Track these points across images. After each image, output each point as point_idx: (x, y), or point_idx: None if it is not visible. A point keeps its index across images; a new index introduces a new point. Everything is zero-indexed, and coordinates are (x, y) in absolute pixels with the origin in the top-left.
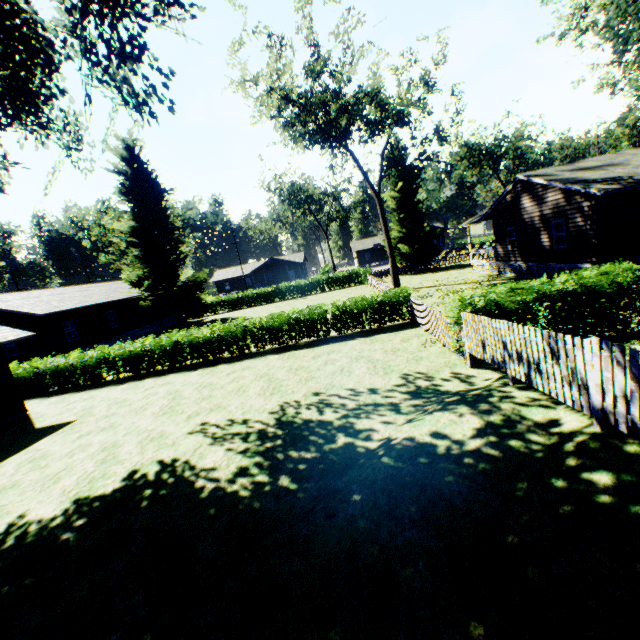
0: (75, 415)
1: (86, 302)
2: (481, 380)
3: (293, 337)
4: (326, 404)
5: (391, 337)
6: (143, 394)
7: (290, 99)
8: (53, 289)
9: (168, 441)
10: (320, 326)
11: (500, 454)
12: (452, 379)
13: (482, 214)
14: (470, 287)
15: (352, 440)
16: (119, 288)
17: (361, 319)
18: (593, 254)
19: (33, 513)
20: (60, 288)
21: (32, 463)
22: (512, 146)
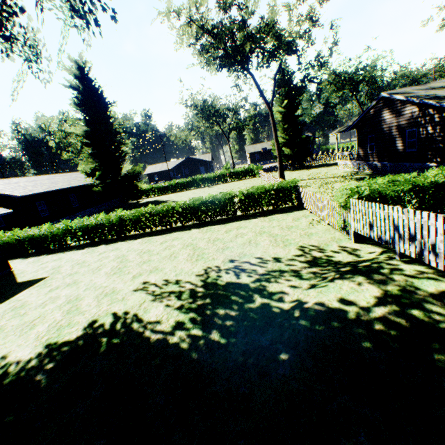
0: (47, 273)
1: (53, 187)
2: (365, 253)
3: (209, 216)
4: (241, 269)
5: (284, 217)
6: (98, 257)
7: (206, 28)
8: (28, 177)
9: (118, 296)
10: (230, 208)
11: (407, 322)
12: (340, 251)
13: (348, 125)
14: (338, 180)
15: (267, 301)
16: (77, 177)
17: (260, 203)
18: (439, 155)
19: (13, 355)
20: (33, 177)
21: (14, 311)
22: (368, 74)
